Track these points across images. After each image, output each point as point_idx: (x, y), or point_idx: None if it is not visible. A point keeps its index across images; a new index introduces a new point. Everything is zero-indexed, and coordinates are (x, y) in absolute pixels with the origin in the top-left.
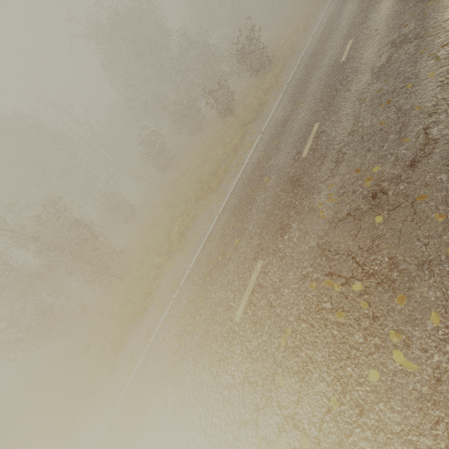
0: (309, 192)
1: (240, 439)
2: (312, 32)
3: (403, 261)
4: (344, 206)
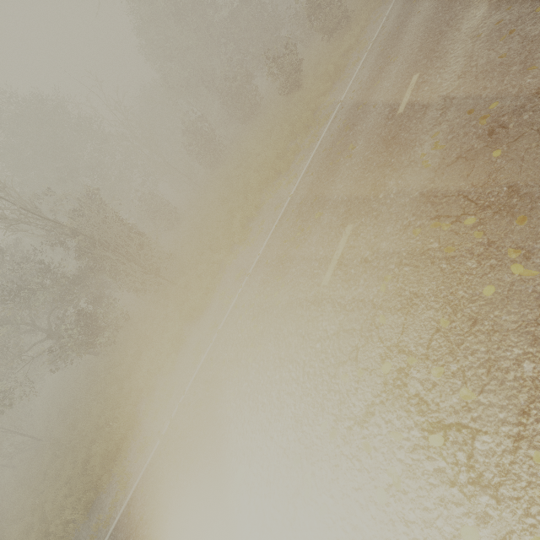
0: (408, 147)
1: (339, 376)
2: None
3: (524, 186)
4: (454, 150)
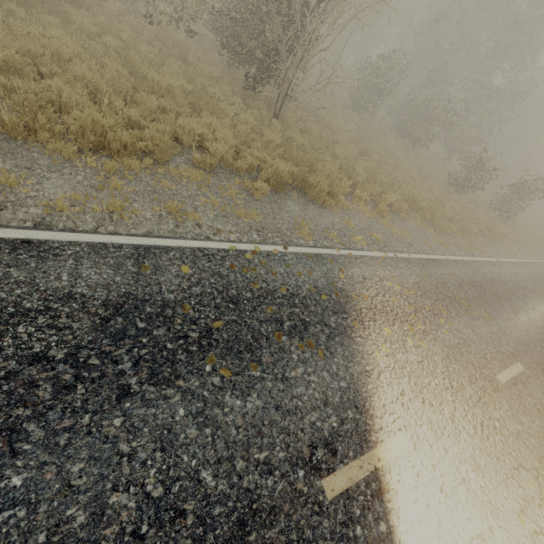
0: None
1: (522, 475)
2: (543, 257)
3: None
4: None
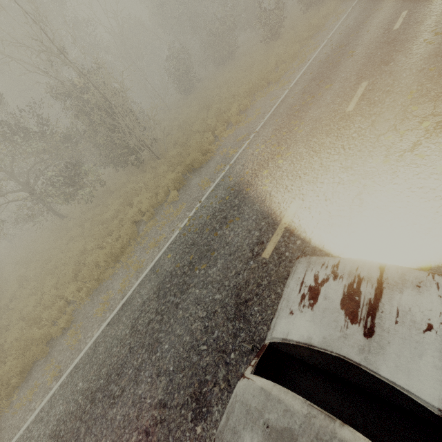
0: (409, 40)
1: (381, 140)
2: None
3: None
4: None
